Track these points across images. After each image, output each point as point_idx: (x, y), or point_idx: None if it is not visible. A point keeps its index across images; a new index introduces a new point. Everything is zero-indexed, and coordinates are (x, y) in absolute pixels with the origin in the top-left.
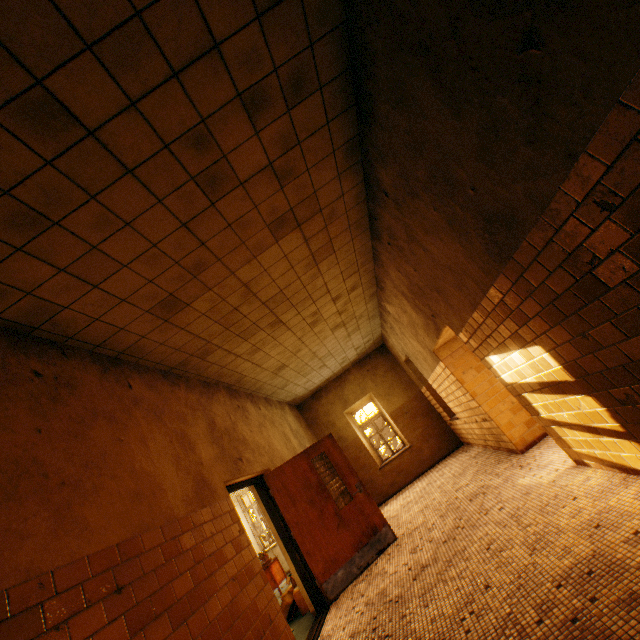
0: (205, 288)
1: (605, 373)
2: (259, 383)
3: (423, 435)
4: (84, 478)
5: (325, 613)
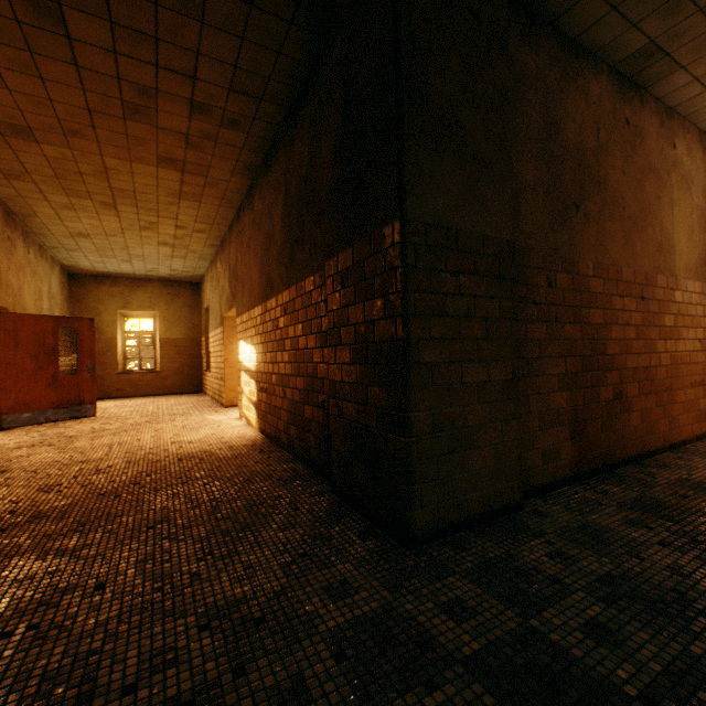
0: (67, 146)
1: (263, 374)
2: (47, 231)
3: (177, 370)
4: None
5: None
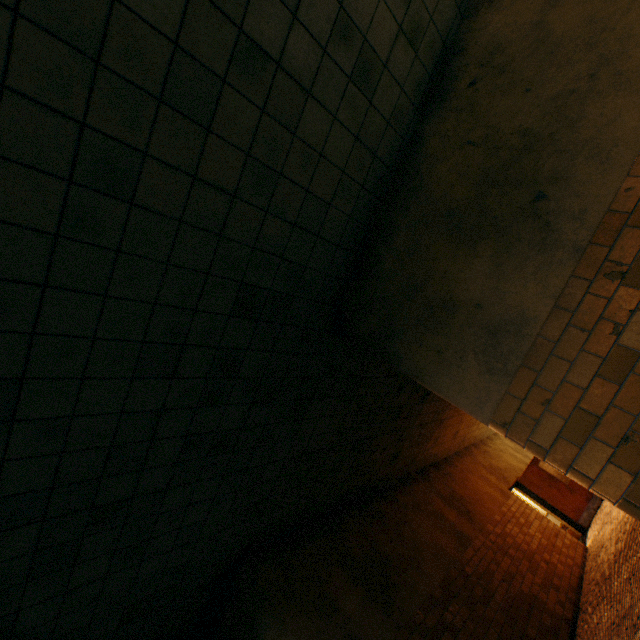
0: (462, 422)
1: None
2: (482, 433)
3: None
4: (478, 497)
5: (585, 532)
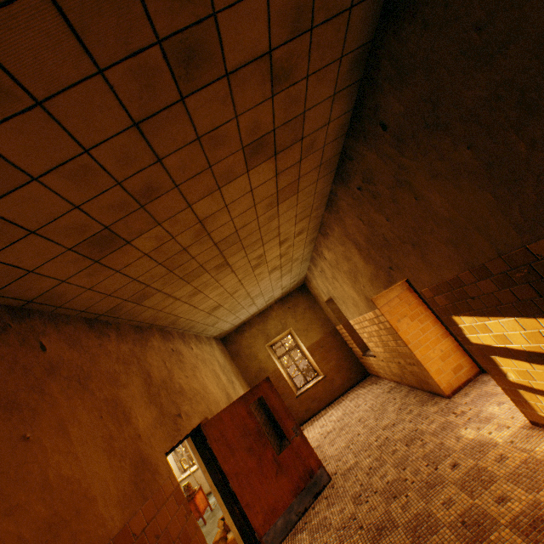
0: (153, 222)
1: None
2: (192, 323)
3: (336, 367)
4: None
5: None
